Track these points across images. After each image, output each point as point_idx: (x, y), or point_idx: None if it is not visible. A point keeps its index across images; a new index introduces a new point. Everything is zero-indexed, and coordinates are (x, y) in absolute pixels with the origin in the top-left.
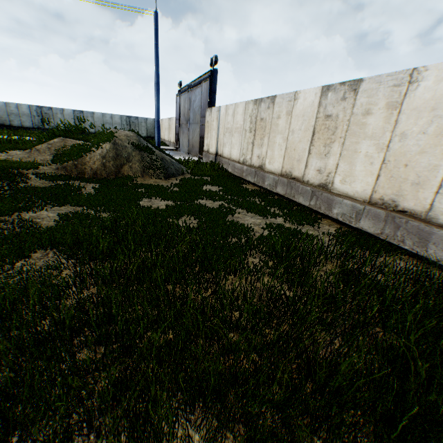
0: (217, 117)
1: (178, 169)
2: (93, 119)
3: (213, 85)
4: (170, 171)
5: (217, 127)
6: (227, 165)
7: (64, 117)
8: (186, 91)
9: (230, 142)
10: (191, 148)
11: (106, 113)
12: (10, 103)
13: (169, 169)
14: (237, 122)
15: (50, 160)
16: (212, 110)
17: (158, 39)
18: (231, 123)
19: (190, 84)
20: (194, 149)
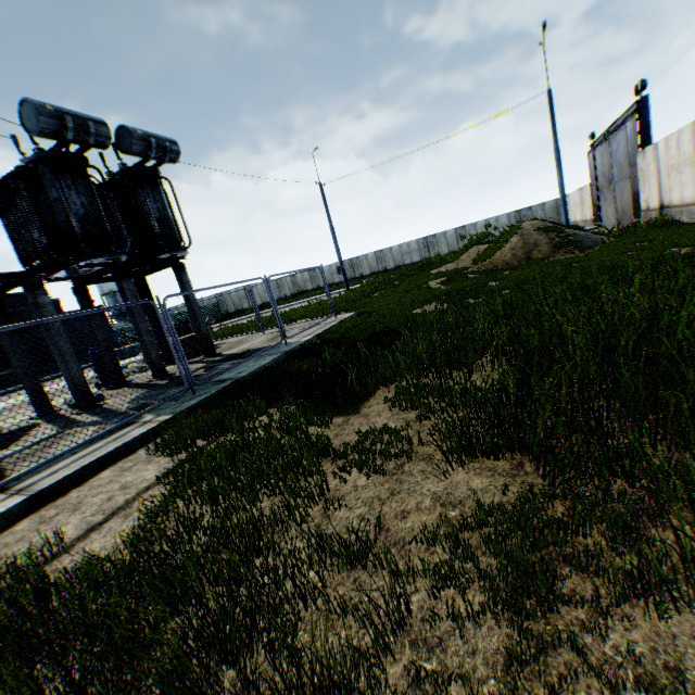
0: (653, 158)
1: (596, 240)
2: (475, 230)
3: (642, 118)
4: (584, 244)
5: (654, 172)
6: (677, 215)
7: (446, 240)
8: (601, 142)
9: (677, 182)
10: (619, 216)
11: (489, 218)
12: (402, 244)
13: (582, 243)
14: (682, 153)
15: (471, 265)
16: (644, 152)
17: (553, 114)
18: (674, 158)
19: (605, 132)
20: (625, 215)
